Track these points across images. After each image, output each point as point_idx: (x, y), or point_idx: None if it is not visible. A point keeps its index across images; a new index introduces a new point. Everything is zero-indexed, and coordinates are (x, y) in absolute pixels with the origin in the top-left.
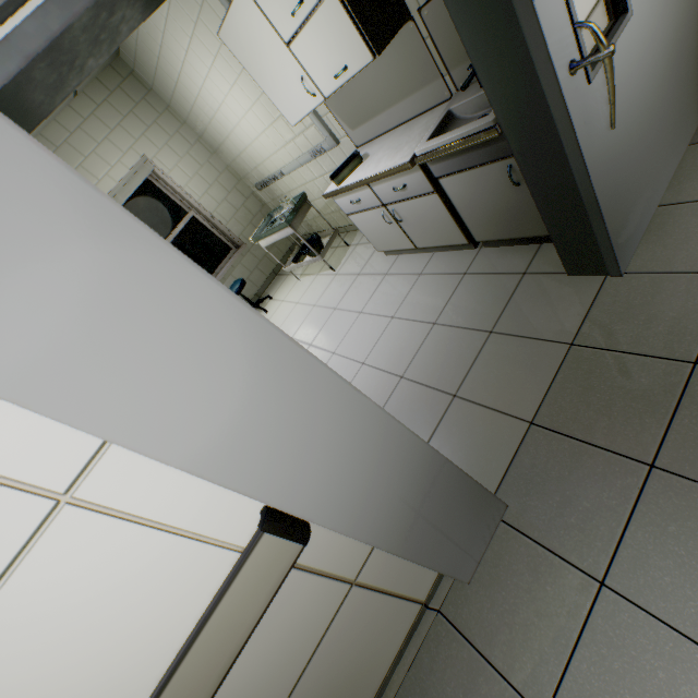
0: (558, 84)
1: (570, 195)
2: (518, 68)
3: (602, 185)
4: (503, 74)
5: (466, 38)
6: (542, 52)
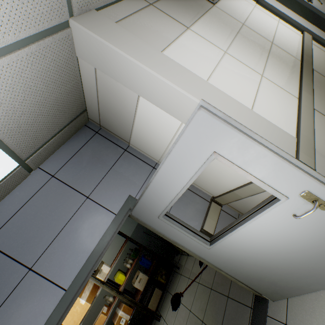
0: (307, 3)
1: (321, 20)
2: (298, 7)
3: None
4: (295, 10)
5: None
6: (301, 1)
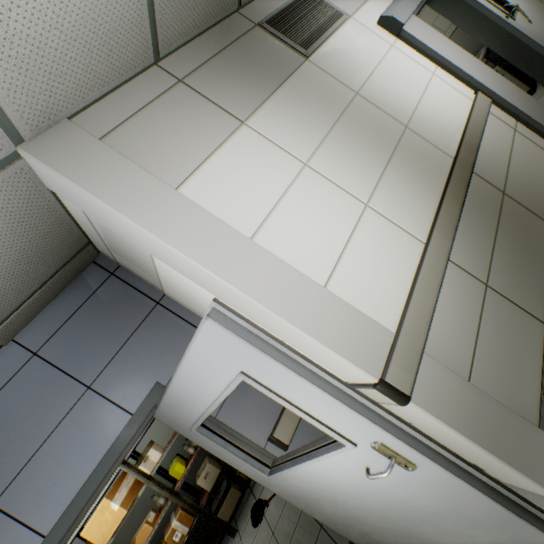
0: (504, 21)
1: (528, 52)
2: (488, 26)
3: (539, 43)
4: (483, 32)
5: (466, 31)
6: (494, 17)
